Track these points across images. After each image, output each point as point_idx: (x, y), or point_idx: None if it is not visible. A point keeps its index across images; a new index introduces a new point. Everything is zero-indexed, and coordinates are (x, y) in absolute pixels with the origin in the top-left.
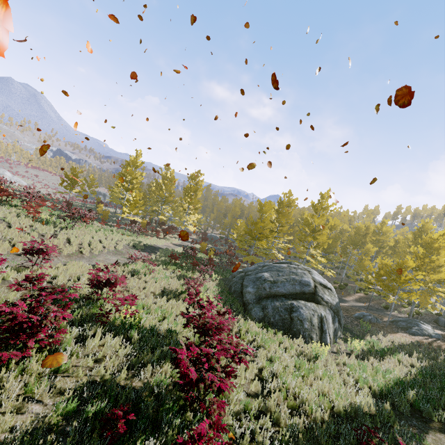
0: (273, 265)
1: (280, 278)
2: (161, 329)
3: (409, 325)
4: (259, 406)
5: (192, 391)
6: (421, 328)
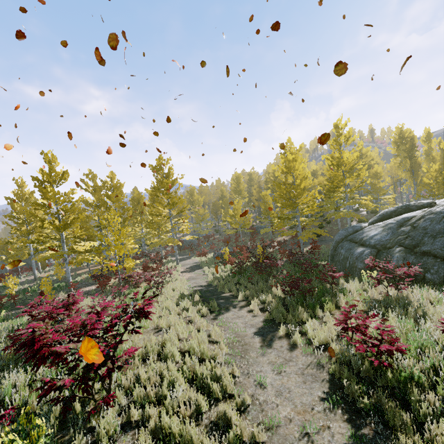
0: (437, 214)
1: None
2: None
3: None
4: None
5: None
6: None
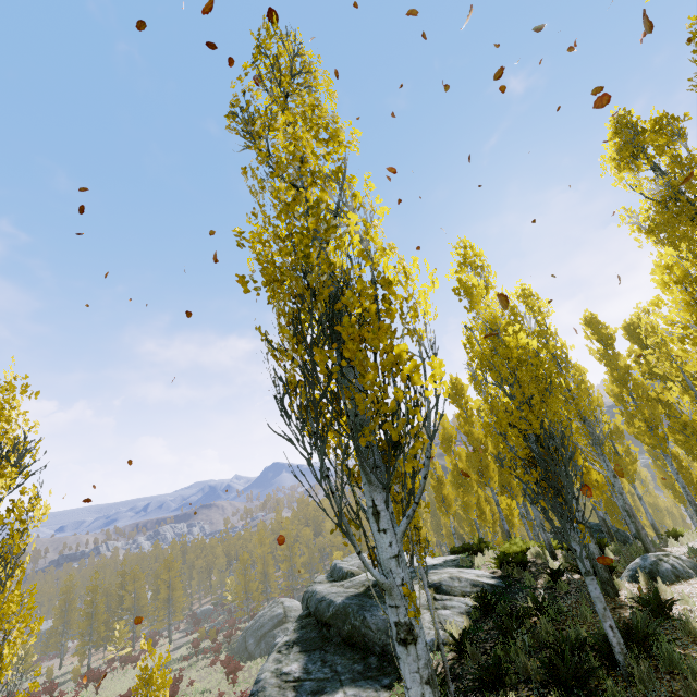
0: (261, 613)
1: (265, 620)
2: (209, 687)
3: None
4: (254, 676)
5: (231, 688)
6: None
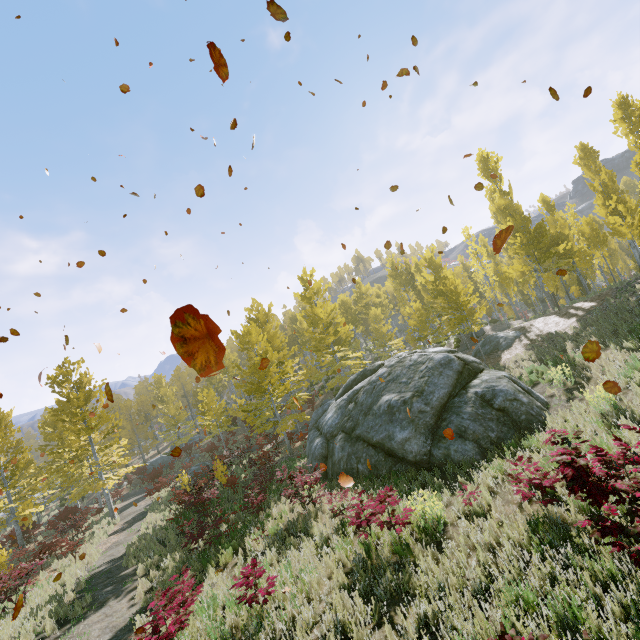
0: (371, 384)
1: (415, 382)
2: None
3: (493, 344)
4: None
5: None
6: (504, 337)
